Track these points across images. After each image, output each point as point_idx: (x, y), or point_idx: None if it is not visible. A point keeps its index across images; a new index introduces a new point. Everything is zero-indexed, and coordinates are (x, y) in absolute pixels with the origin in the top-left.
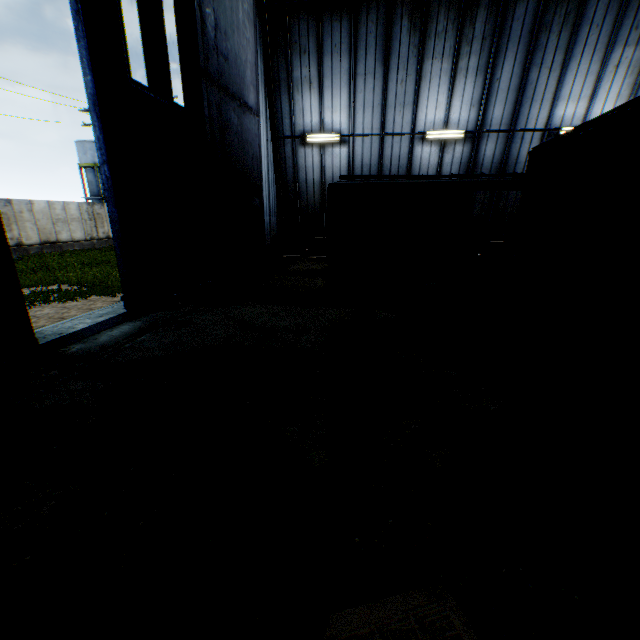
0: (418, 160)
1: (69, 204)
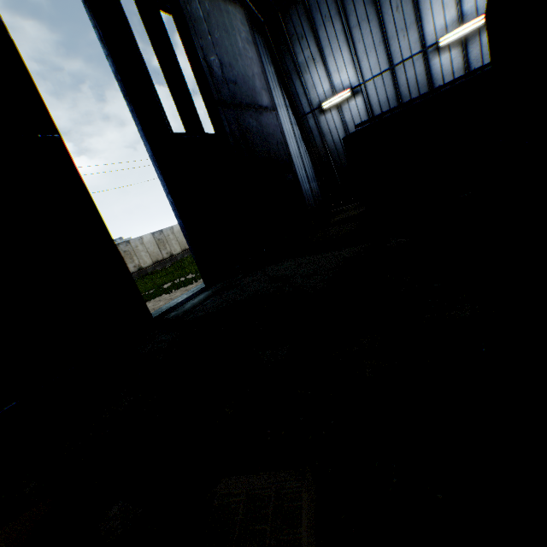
0: (438, 72)
1: None
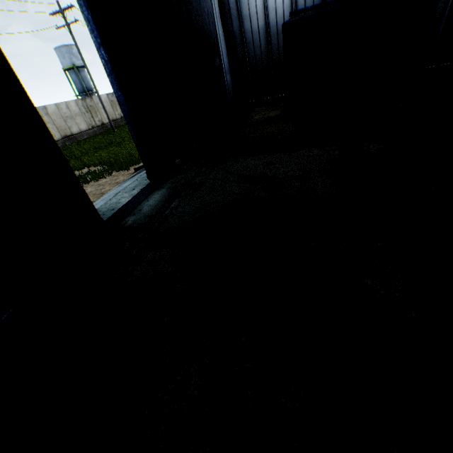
0: None
1: (69, 103)
